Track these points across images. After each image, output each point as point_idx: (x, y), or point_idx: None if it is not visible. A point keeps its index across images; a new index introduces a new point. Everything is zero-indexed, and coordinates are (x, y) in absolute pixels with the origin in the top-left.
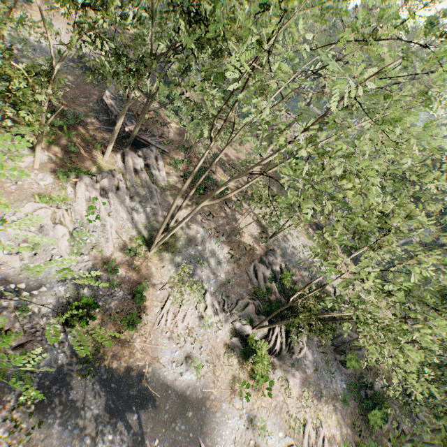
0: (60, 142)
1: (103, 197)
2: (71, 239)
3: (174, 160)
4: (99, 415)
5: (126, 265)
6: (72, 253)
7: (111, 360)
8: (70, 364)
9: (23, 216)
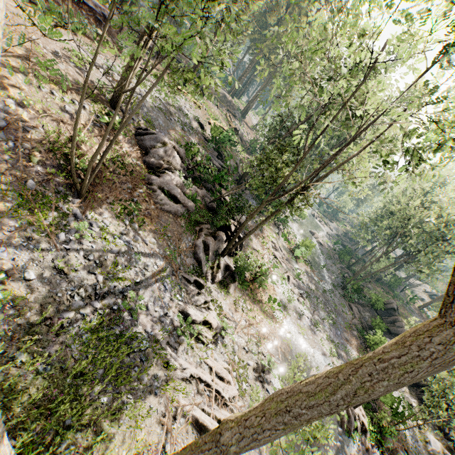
0: None
1: None
2: None
3: None
4: None
5: None
6: None
7: None
8: None
9: None
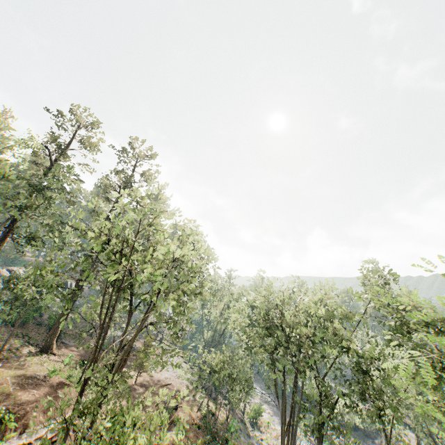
0: None
1: None
2: None
3: None
4: None
5: None
6: None
7: None
8: None
9: None
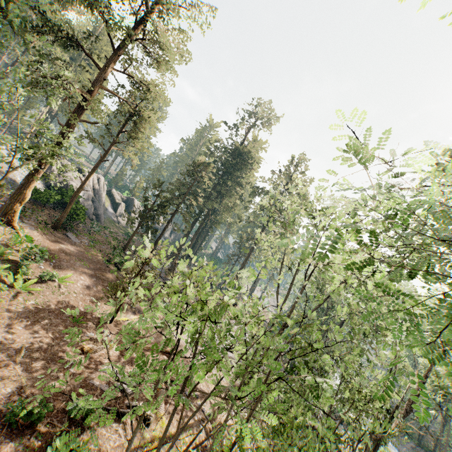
0: None
1: None
2: None
3: None
4: None
5: None
6: None
7: None
8: None
9: None
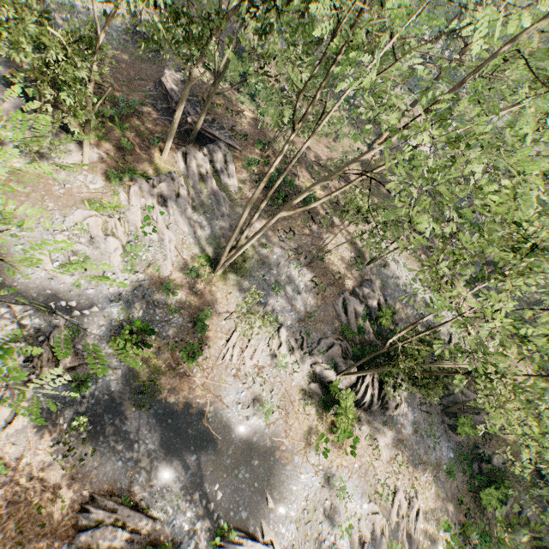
0: (111, 136)
1: (160, 205)
2: (124, 254)
3: (248, 160)
4: (155, 450)
5: (186, 288)
6: (126, 271)
7: (168, 394)
8: (124, 393)
9: (72, 225)
